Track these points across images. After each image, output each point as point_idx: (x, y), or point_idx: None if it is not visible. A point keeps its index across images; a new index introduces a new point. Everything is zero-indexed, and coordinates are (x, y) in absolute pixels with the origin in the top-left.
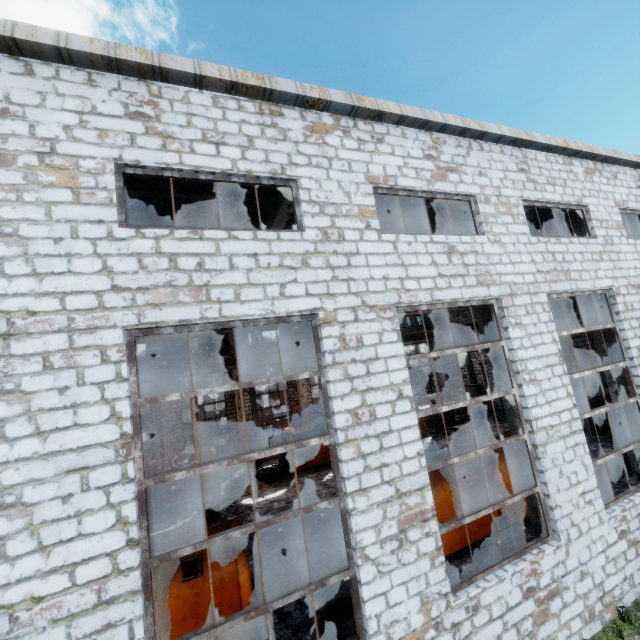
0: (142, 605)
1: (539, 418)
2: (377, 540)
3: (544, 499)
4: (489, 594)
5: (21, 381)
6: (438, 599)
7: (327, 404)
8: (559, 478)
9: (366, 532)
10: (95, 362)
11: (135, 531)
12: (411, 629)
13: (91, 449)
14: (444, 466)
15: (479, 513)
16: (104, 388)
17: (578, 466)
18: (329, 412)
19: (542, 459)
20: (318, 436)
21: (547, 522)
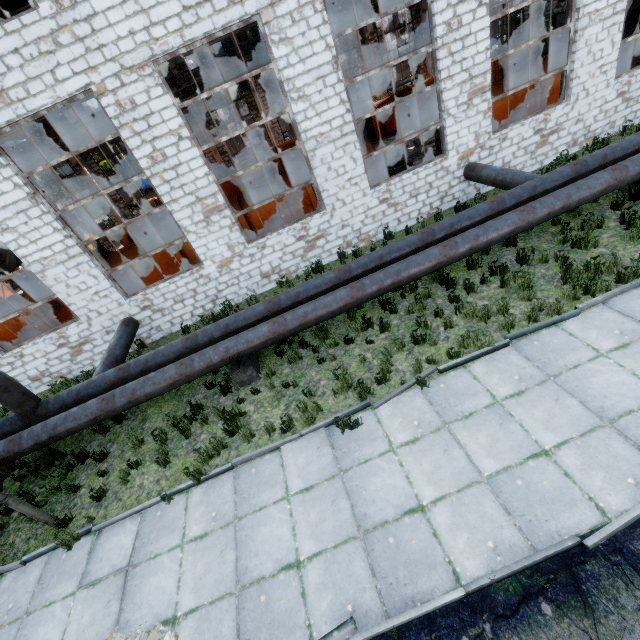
0: (356, 137)
1: (588, 5)
2: (456, 105)
3: (569, 75)
4: (513, 132)
5: (286, 32)
6: (484, 135)
7: (431, 21)
8: (586, 56)
9: (450, 101)
10: (312, 14)
11: (348, 106)
12: (468, 148)
13: (323, 67)
14: (506, 83)
15: (519, 88)
16: (319, 30)
17: (606, 44)
18: (432, 27)
19: (577, 42)
20: (425, 47)
21: (566, 91)
